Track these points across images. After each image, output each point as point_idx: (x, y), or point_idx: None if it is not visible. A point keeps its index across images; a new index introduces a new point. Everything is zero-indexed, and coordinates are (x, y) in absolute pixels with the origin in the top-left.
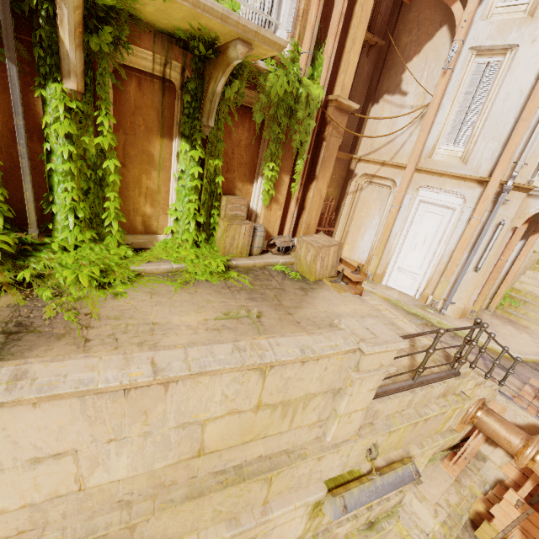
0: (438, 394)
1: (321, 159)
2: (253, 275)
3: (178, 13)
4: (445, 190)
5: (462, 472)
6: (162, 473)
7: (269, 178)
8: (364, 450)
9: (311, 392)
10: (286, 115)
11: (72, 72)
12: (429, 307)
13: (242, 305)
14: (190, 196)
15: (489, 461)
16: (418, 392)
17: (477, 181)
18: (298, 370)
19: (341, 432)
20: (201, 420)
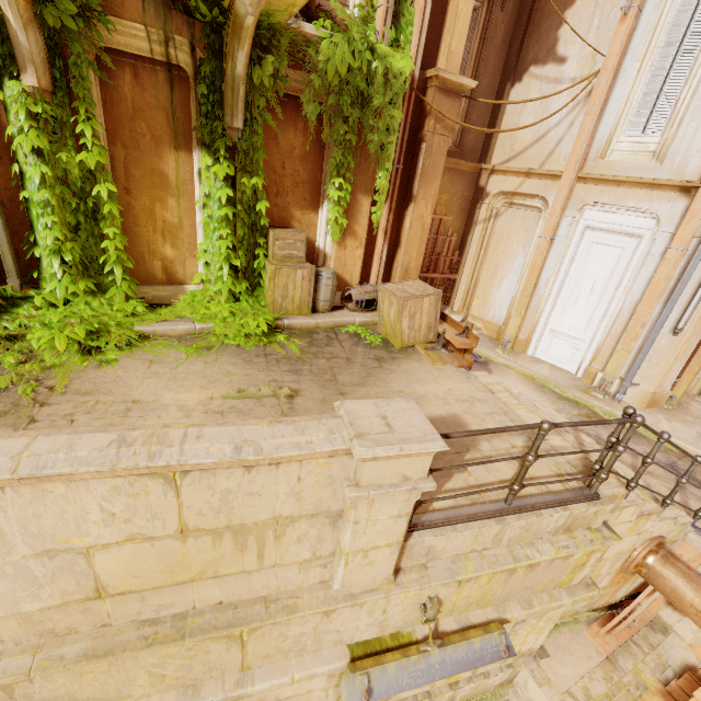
0: (554, 527)
1: (419, 170)
2: (309, 339)
3: None
4: (625, 207)
5: (621, 648)
6: (45, 618)
7: (338, 202)
8: (414, 605)
9: (282, 514)
10: (356, 105)
11: (27, 62)
12: (597, 390)
13: (274, 379)
14: (220, 230)
15: (674, 635)
16: (511, 522)
17: (680, 188)
18: (243, 480)
19: (357, 577)
20: (80, 547)
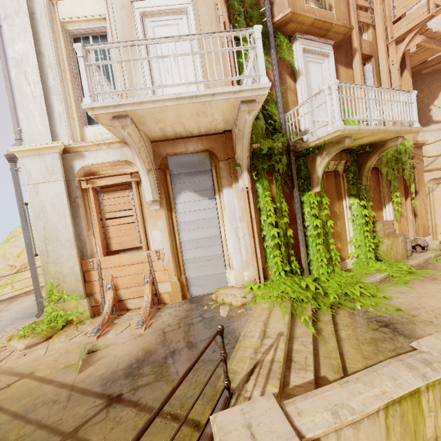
0: None
1: (416, 180)
2: (431, 269)
3: (371, 139)
4: None
5: None
6: None
7: (396, 203)
8: None
9: None
10: (395, 163)
11: (319, 184)
12: None
13: None
14: (364, 228)
15: None
16: None
17: None
18: None
19: None
20: None
